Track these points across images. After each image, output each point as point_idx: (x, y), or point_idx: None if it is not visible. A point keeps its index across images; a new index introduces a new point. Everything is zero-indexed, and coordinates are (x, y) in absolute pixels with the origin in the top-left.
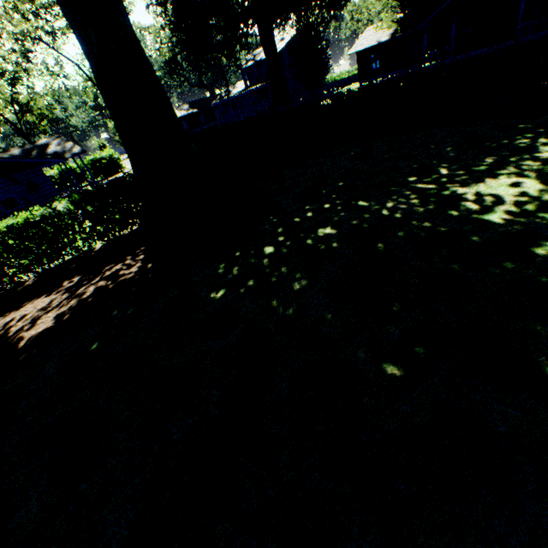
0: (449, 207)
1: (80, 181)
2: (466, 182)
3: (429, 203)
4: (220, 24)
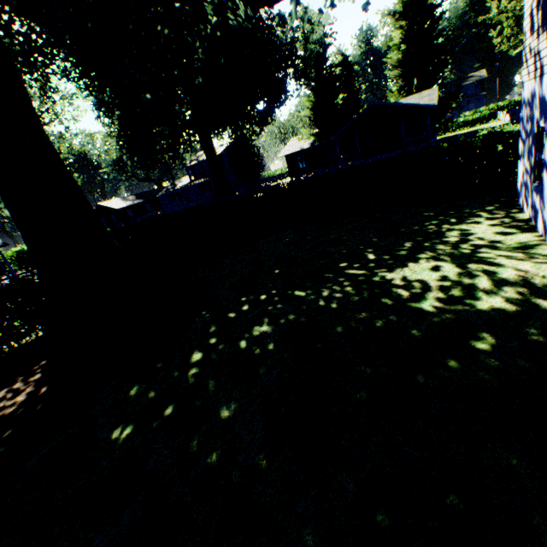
0: (383, 295)
1: (0, 273)
2: (392, 267)
3: (363, 290)
4: (165, 132)
